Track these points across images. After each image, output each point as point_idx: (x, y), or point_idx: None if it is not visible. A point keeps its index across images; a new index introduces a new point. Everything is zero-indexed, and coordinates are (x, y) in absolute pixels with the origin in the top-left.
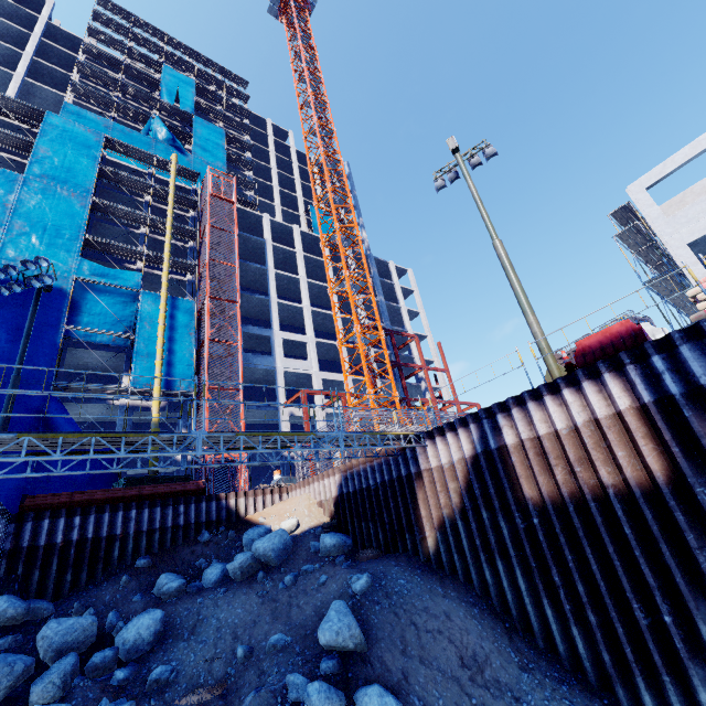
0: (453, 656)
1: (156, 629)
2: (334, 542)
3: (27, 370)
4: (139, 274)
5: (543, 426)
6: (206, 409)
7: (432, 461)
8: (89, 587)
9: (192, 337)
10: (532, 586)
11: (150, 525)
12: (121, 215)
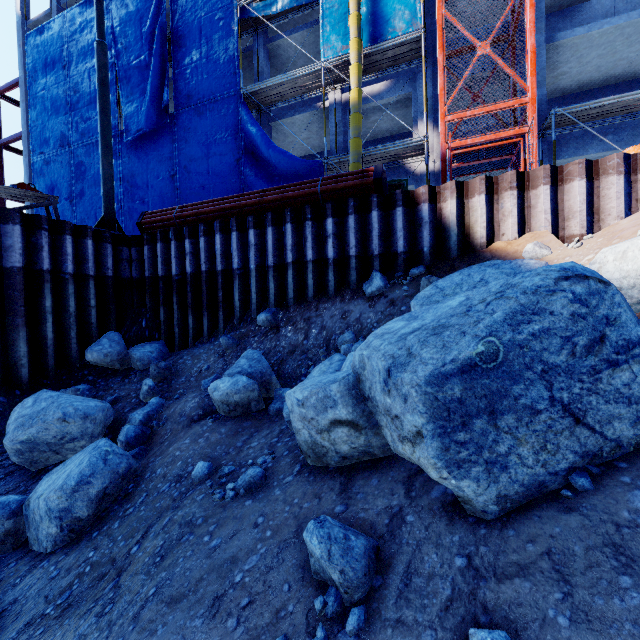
0: None
1: (63, 508)
2: None
3: (218, 83)
4: None
5: None
6: (440, 48)
7: None
8: (211, 340)
9: None
10: None
11: (281, 257)
12: None
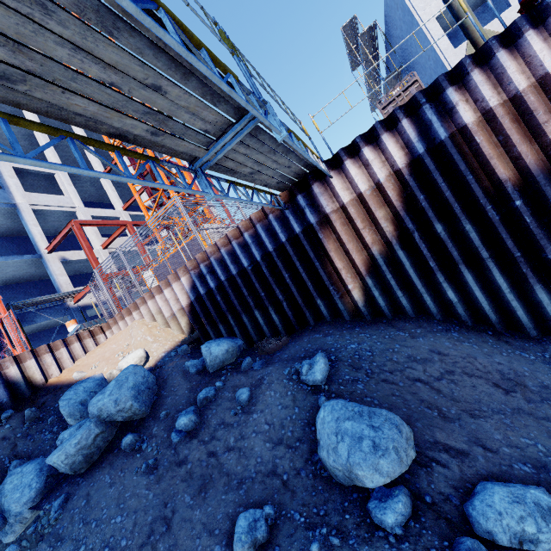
0: (489, 389)
1: None
2: (226, 347)
3: None
4: None
5: (522, 78)
6: None
7: (345, 195)
8: None
9: None
10: (511, 281)
11: None
12: None
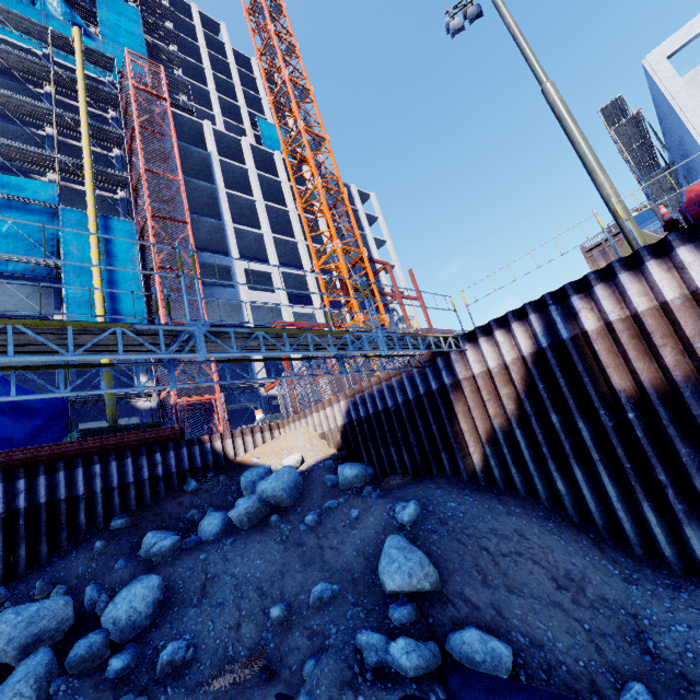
0: (544, 579)
1: (154, 598)
2: (356, 472)
3: None
4: (53, 185)
5: (642, 300)
6: None
7: (475, 367)
8: (53, 560)
9: (136, 264)
10: (622, 490)
11: (121, 480)
12: (14, 108)
